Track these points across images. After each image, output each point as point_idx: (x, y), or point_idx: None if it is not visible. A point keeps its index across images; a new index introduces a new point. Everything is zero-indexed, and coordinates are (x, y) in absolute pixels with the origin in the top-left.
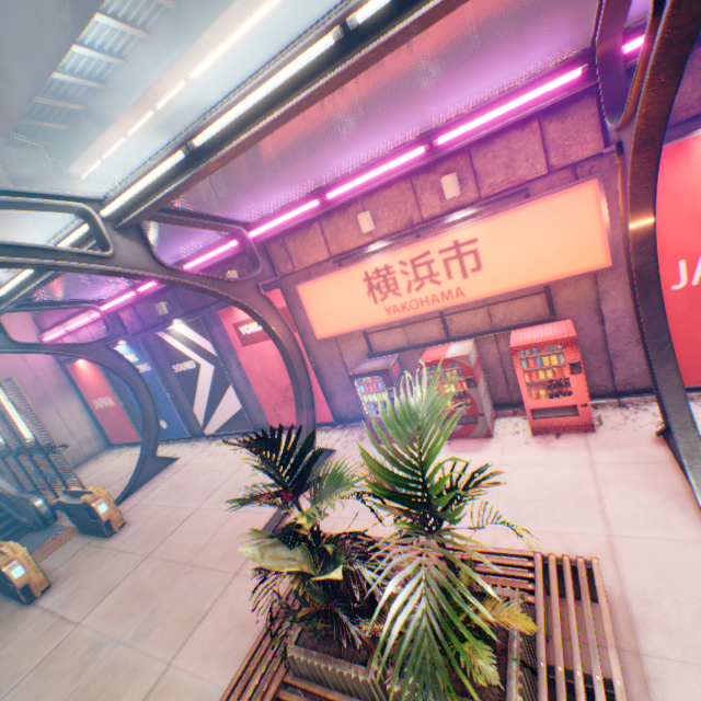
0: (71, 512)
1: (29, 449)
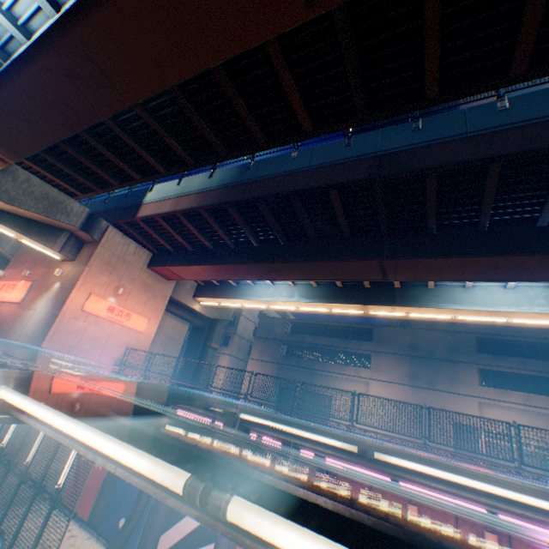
0: None
1: (41, 485)
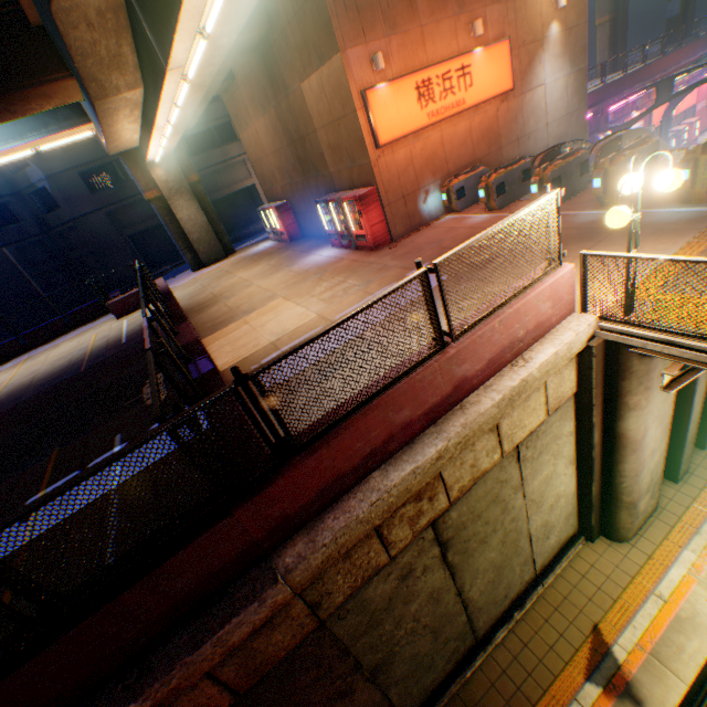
0: None
1: None
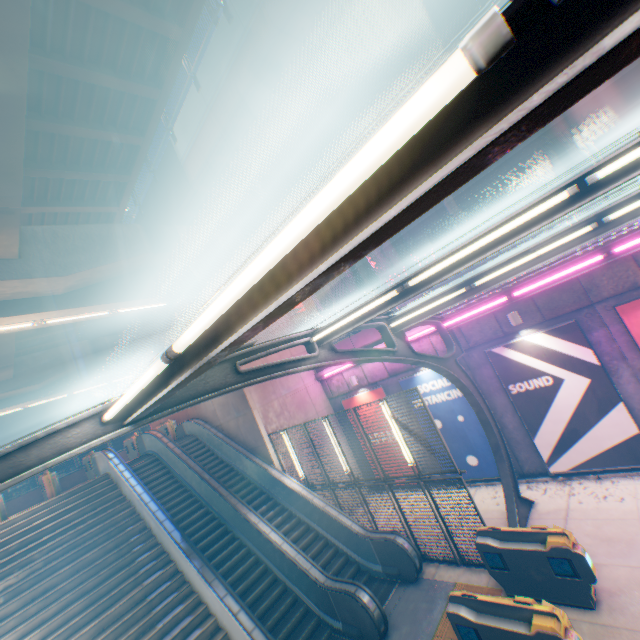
0: (494, 561)
1: (385, 478)
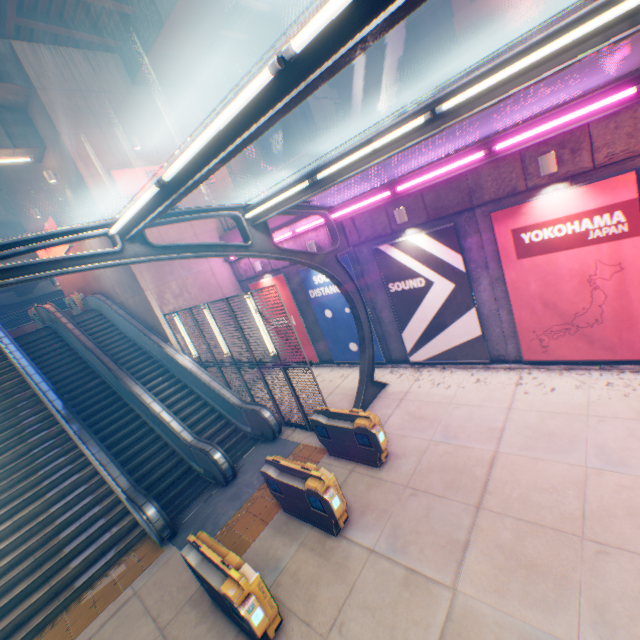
0: (323, 432)
1: (257, 362)
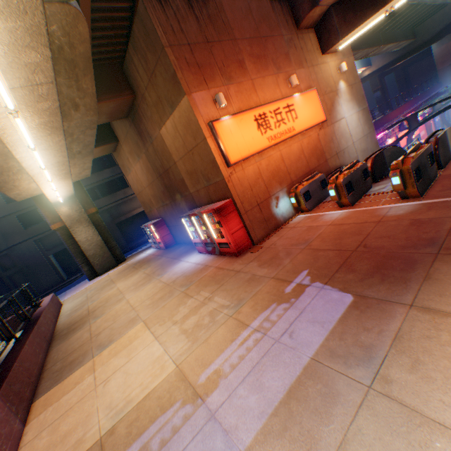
0: None
1: None
